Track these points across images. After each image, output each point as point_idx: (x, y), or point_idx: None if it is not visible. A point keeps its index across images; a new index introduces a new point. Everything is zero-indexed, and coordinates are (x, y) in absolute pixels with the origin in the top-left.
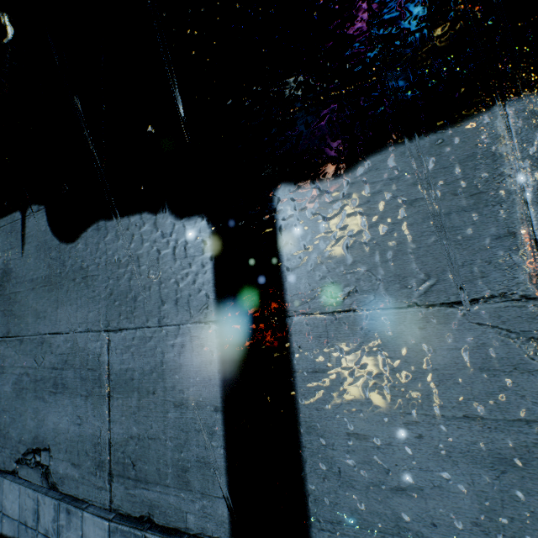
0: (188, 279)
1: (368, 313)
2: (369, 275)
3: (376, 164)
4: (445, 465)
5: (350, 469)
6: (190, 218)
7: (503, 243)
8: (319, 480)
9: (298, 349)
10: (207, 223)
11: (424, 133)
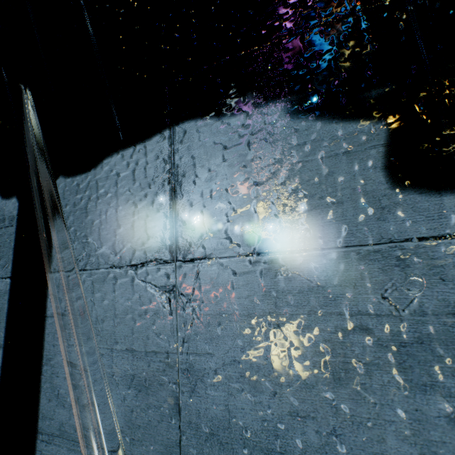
0: (1, 244)
1: (90, 272)
2: (94, 244)
3: (108, 164)
4: (112, 386)
5: (64, 392)
6: (9, 198)
7: (160, 223)
8: (47, 401)
9: (51, 299)
10: (18, 202)
11: (134, 144)
